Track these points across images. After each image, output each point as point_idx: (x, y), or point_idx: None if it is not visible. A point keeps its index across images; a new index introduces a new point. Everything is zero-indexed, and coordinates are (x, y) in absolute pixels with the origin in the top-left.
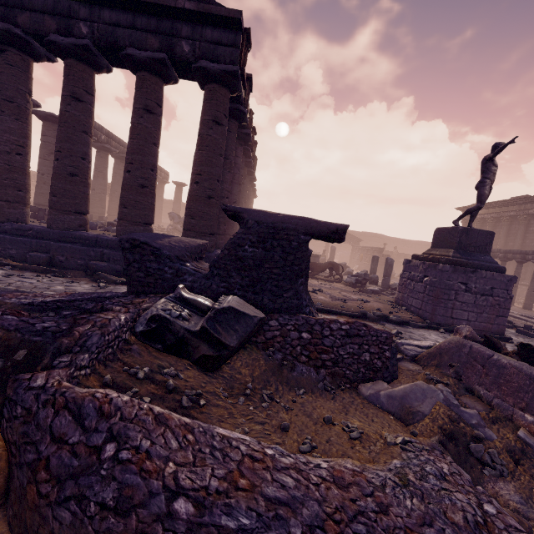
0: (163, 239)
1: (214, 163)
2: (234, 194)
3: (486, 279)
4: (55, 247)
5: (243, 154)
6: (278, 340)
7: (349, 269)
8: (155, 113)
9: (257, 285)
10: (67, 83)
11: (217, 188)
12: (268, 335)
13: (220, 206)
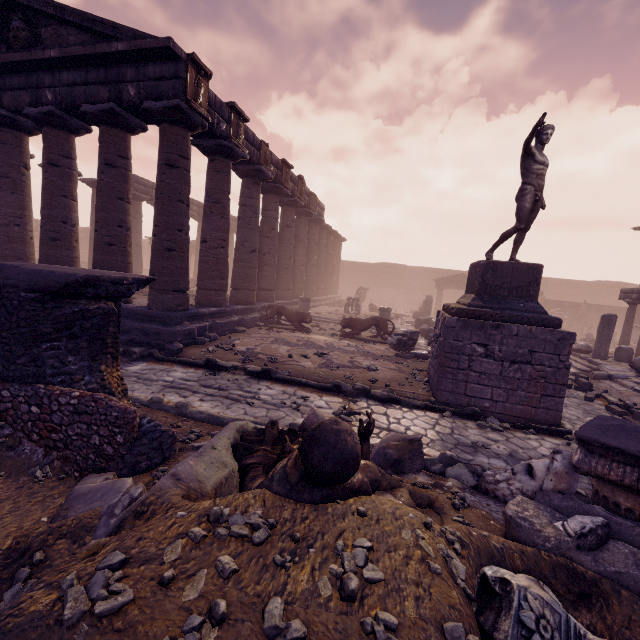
0: None
1: (170, 211)
2: (251, 242)
3: (520, 338)
4: None
5: (275, 194)
6: (11, 413)
7: (423, 326)
8: (118, 167)
9: None
10: (44, 151)
11: (178, 238)
12: (1, 407)
13: (213, 258)
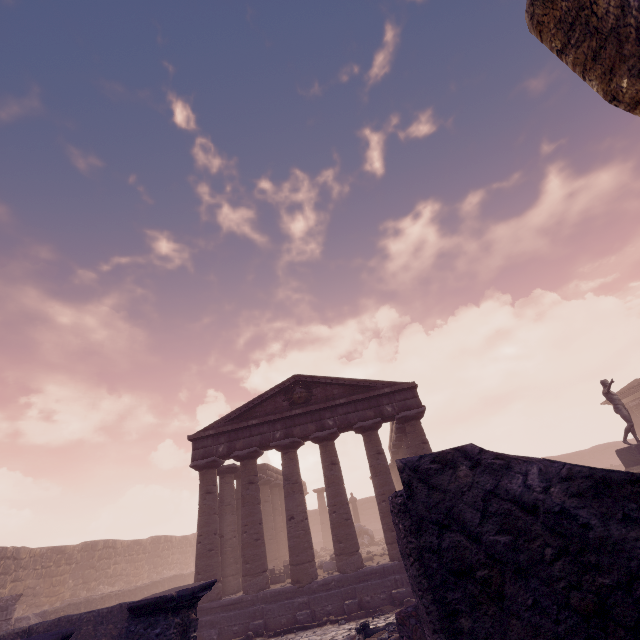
0: None
1: None
2: None
3: None
4: (359, 589)
5: None
6: None
7: None
8: (383, 453)
9: None
10: (326, 456)
11: None
12: None
13: None
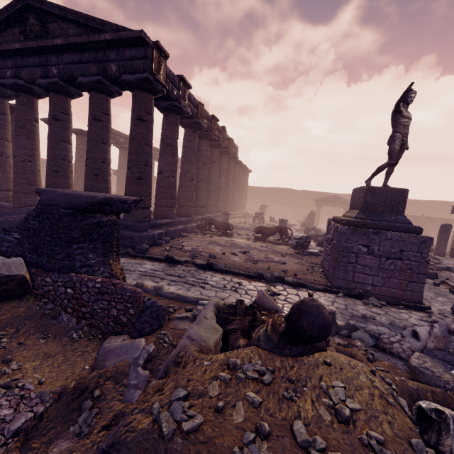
0: (7, 216)
1: (140, 151)
2: (191, 173)
3: (393, 241)
4: None
5: (206, 139)
6: (52, 293)
7: (311, 232)
8: (102, 120)
9: (39, 250)
10: (50, 109)
11: (145, 171)
12: (45, 289)
13: (166, 184)
